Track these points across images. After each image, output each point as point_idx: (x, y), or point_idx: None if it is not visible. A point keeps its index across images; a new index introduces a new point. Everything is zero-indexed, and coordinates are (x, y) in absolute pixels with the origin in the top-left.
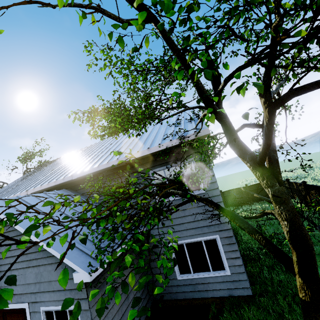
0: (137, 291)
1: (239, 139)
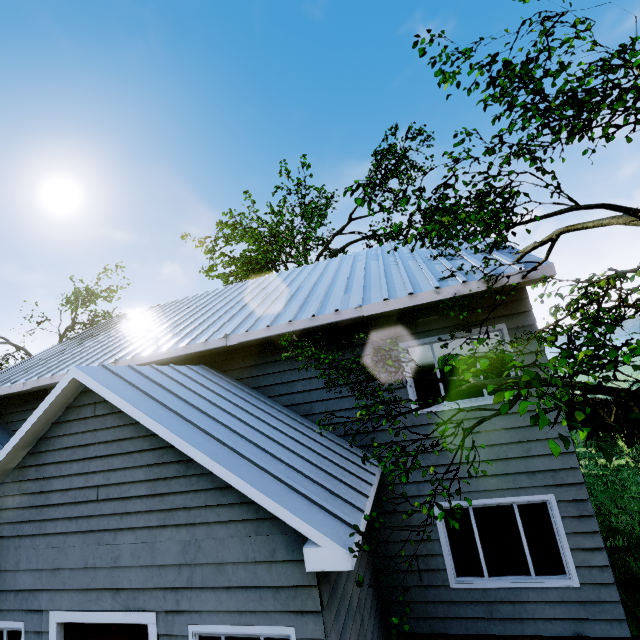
0: (370, 608)
1: None
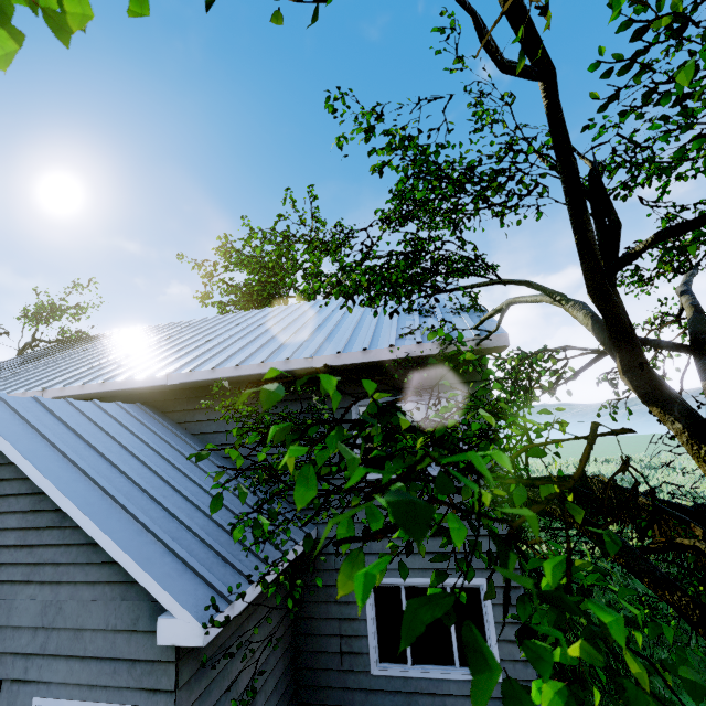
0: (273, 691)
1: (649, 367)
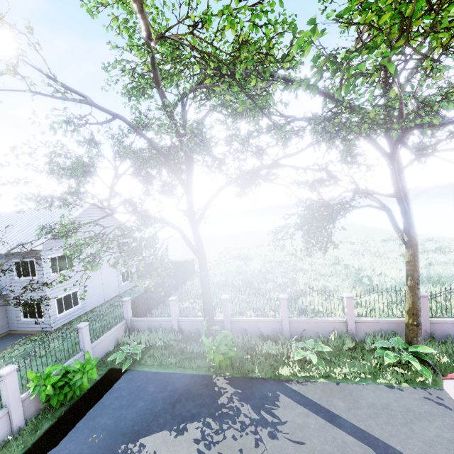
0: None
1: None
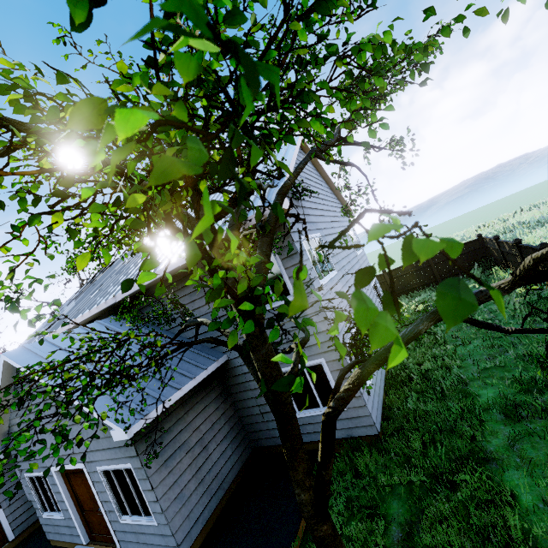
0: (224, 439)
1: None
